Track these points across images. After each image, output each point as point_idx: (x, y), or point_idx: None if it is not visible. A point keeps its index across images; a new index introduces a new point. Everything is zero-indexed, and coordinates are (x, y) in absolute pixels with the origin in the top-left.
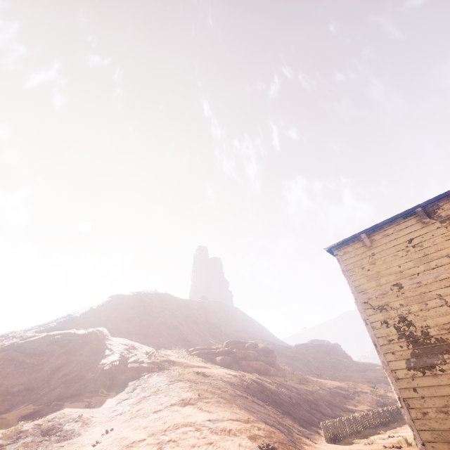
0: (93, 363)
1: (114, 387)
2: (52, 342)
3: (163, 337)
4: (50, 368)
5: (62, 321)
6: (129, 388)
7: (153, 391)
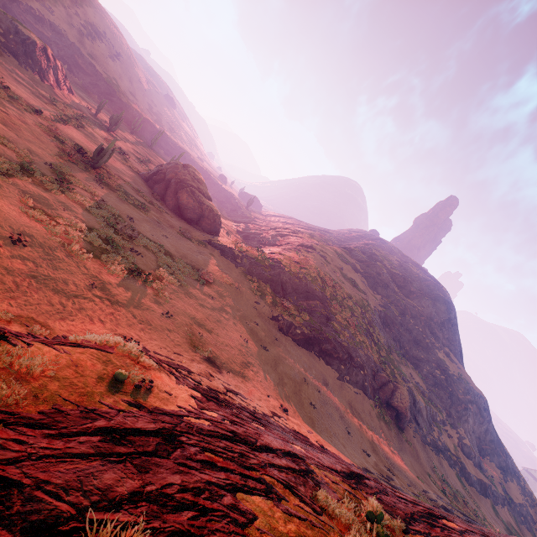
0: (496, 440)
1: (509, 471)
2: (484, 408)
3: None
4: (483, 429)
5: (437, 325)
6: (516, 480)
7: (531, 497)
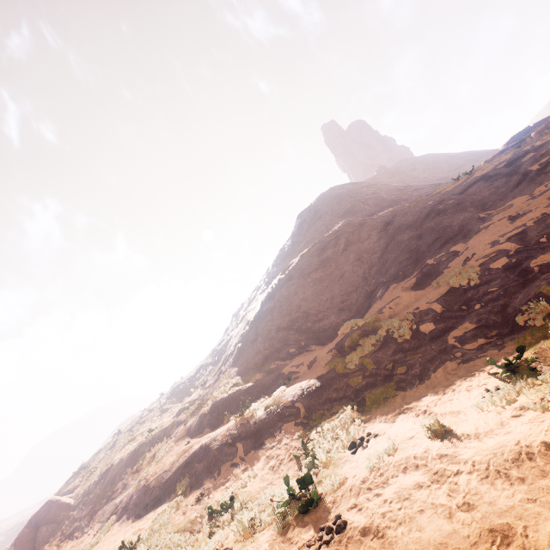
0: (401, 226)
1: (491, 205)
2: (319, 252)
3: (413, 193)
4: (351, 266)
5: (281, 261)
6: (533, 182)
7: None
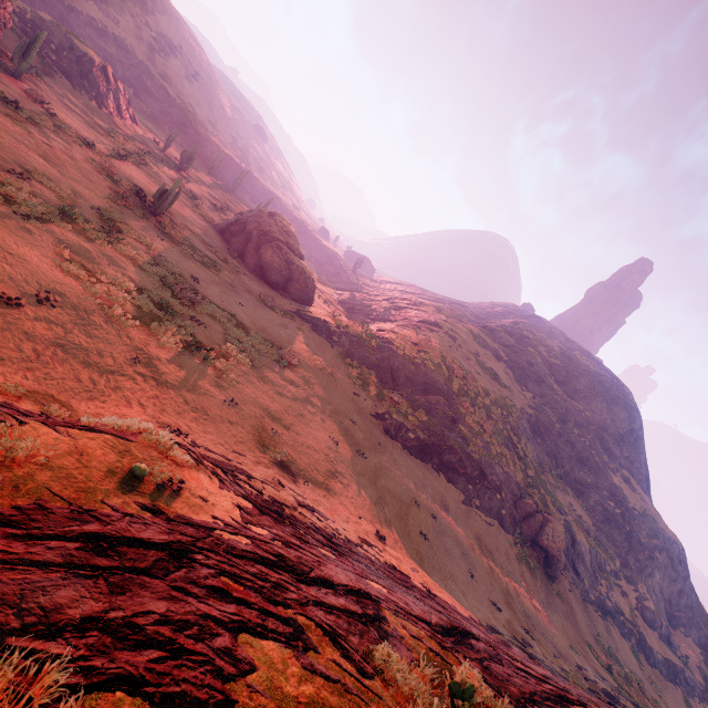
0: (696, 606)
1: None
2: (679, 559)
3: None
4: (677, 588)
5: (613, 439)
6: None
7: None
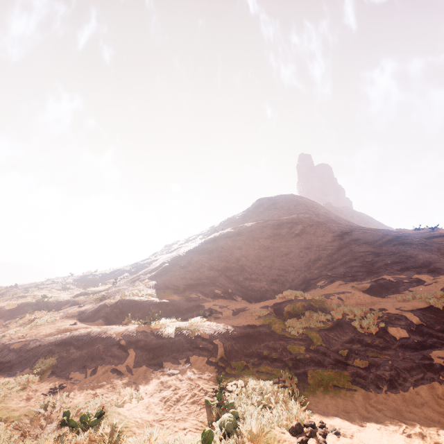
0: (359, 240)
1: None
2: (274, 227)
3: None
4: (299, 250)
5: (229, 224)
6: None
7: None
